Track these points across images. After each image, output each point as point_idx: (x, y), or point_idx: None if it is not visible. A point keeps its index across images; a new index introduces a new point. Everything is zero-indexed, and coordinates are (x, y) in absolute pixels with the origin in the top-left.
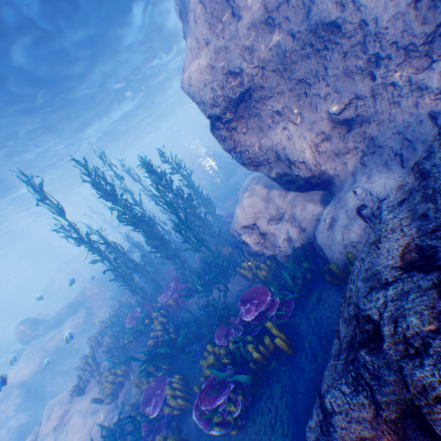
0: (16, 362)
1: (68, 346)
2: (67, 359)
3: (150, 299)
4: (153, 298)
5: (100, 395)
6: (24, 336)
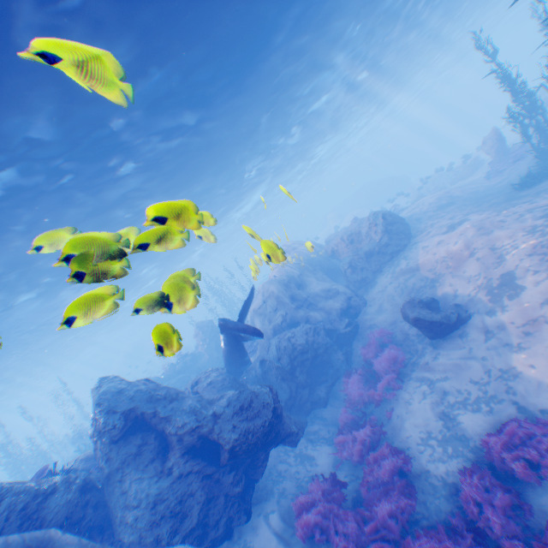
0: None
1: None
2: None
3: None
4: None
5: None
6: None
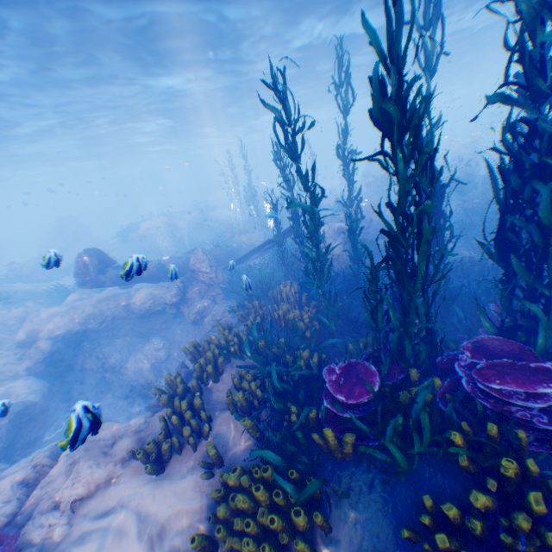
0: (56, 301)
1: (128, 321)
2: (118, 336)
3: (408, 360)
4: (414, 360)
5: (201, 515)
6: (84, 275)
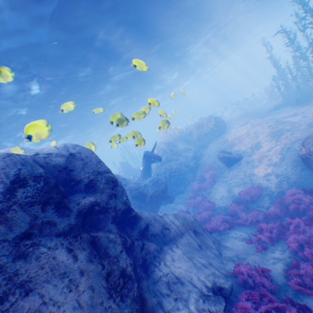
0: None
1: None
2: None
3: None
4: None
5: None
6: None
